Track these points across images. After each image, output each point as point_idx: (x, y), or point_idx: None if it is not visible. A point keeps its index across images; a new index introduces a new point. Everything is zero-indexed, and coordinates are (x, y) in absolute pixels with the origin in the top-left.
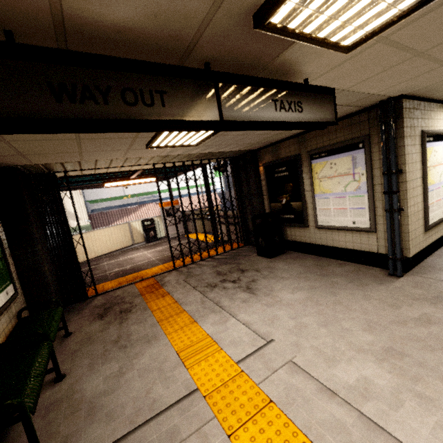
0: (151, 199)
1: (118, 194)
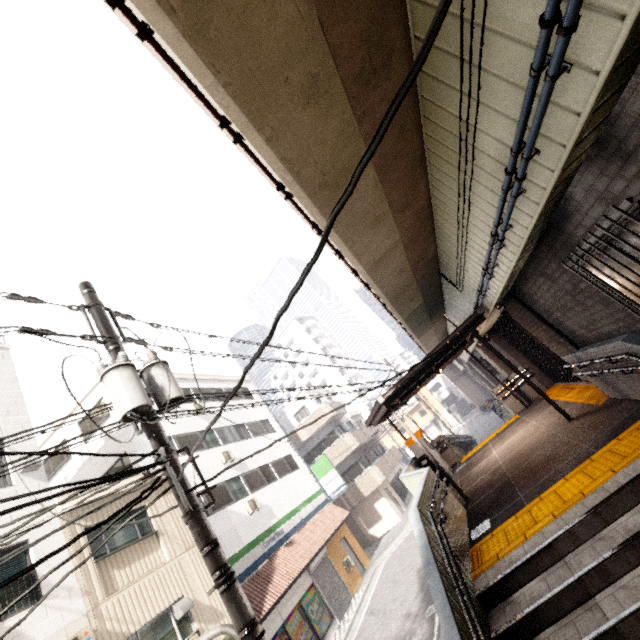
0: (276, 539)
1: (235, 547)
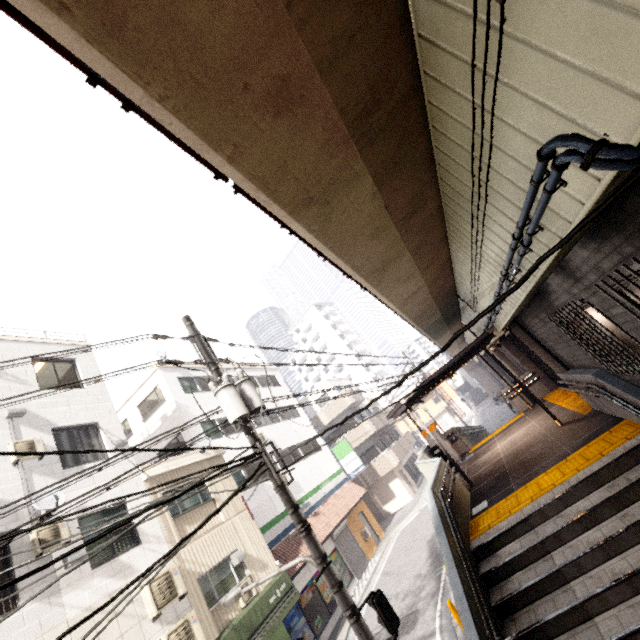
0: (304, 510)
1: (271, 514)
